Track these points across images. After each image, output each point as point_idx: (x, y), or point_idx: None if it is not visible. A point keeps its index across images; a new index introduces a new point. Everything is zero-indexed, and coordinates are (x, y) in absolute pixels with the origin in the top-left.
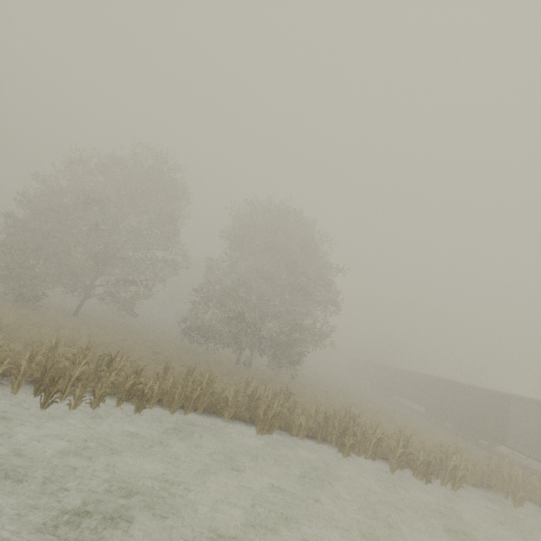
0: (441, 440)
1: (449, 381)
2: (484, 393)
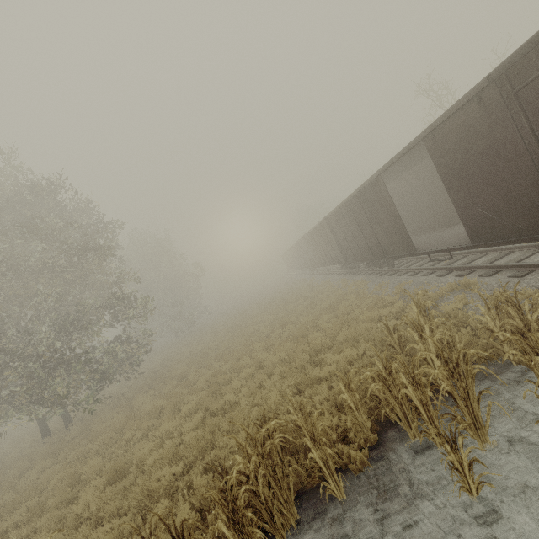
0: (344, 312)
1: (328, 216)
2: (357, 198)
